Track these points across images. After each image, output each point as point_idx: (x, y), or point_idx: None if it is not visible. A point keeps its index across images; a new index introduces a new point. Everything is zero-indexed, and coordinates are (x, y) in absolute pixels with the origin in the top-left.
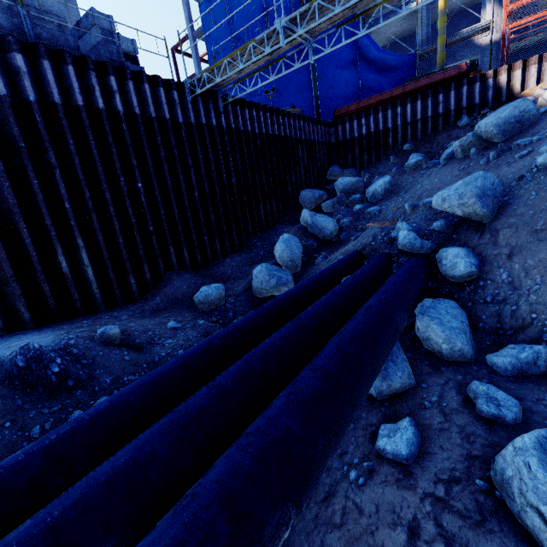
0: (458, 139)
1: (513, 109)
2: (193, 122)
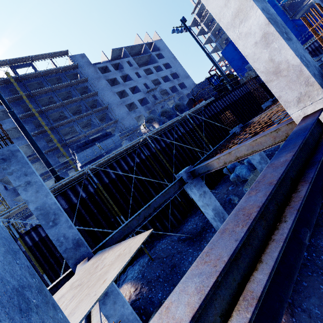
0: None
1: None
2: None
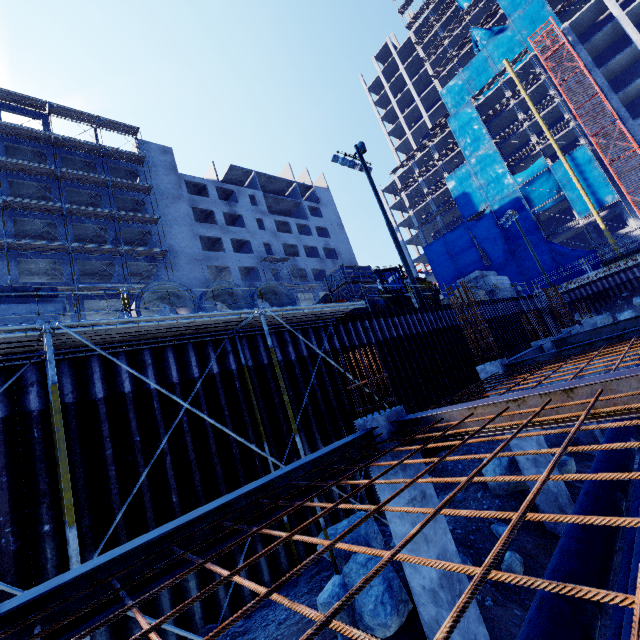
0: None
1: None
2: (542, 307)
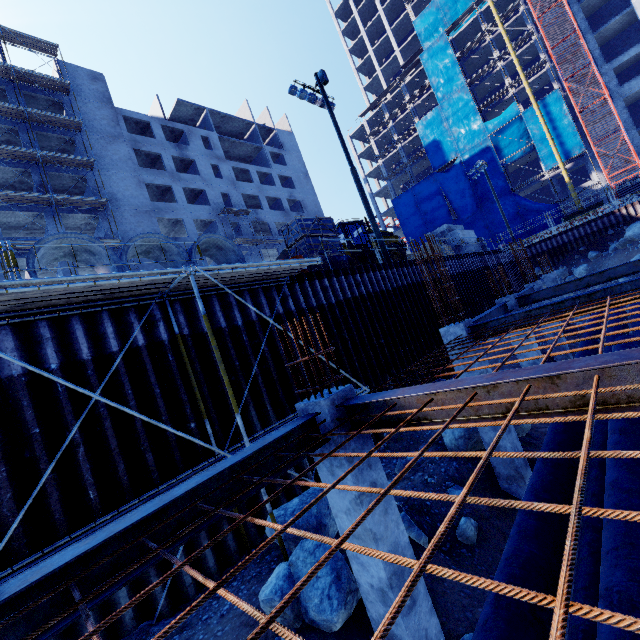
0: (612, 240)
1: (638, 229)
2: (505, 262)
